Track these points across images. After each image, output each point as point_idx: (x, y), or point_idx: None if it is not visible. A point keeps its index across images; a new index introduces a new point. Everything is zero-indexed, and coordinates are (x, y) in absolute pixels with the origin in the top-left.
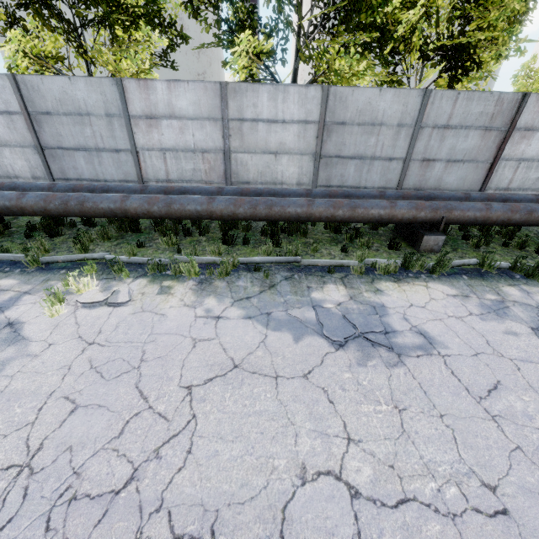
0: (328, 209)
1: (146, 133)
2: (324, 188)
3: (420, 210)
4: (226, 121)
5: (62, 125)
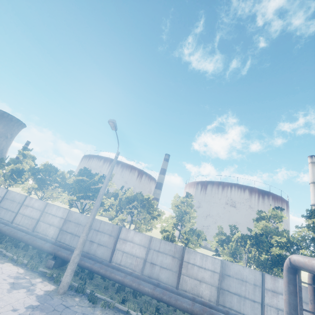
0: (28, 238)
1: (23, 209)
2: (58, 242)
3: (50, 248)
4: (43, 212)
5: (8, 202)
